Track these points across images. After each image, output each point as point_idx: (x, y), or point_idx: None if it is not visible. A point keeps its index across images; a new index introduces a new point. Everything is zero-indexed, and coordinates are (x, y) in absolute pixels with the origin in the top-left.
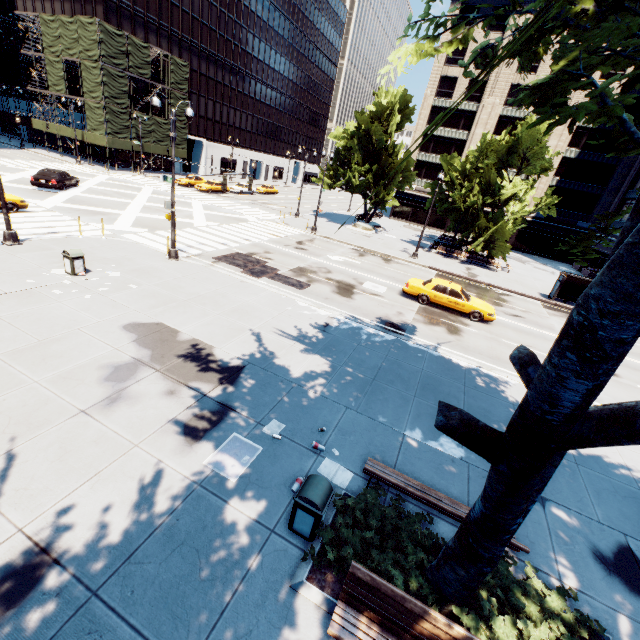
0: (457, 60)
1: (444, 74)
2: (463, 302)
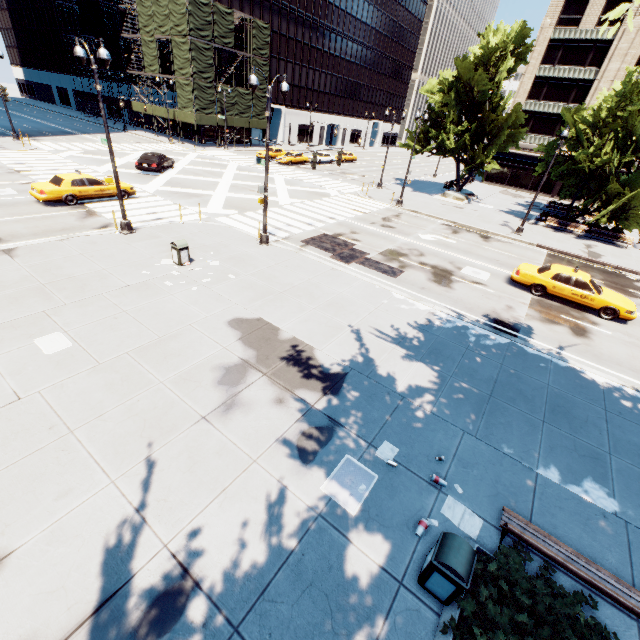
0: None
1: None
2: (592, 295)
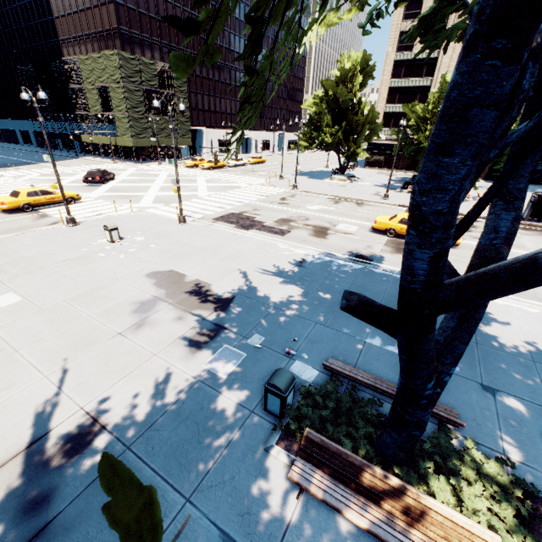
0: (414, 14)
1: (403, 30)
2: None
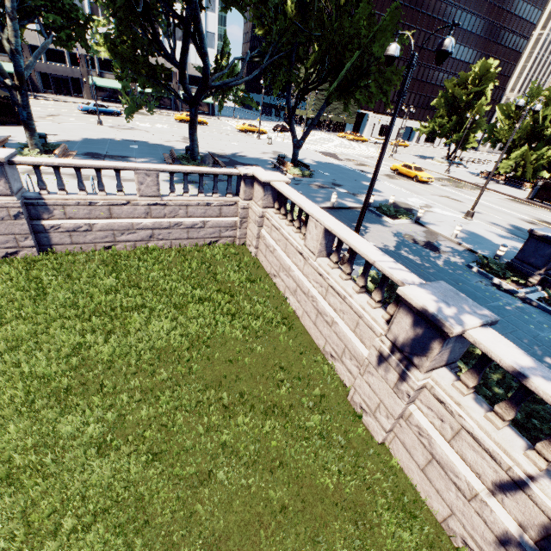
0: None
1: None
2: (412, 171)
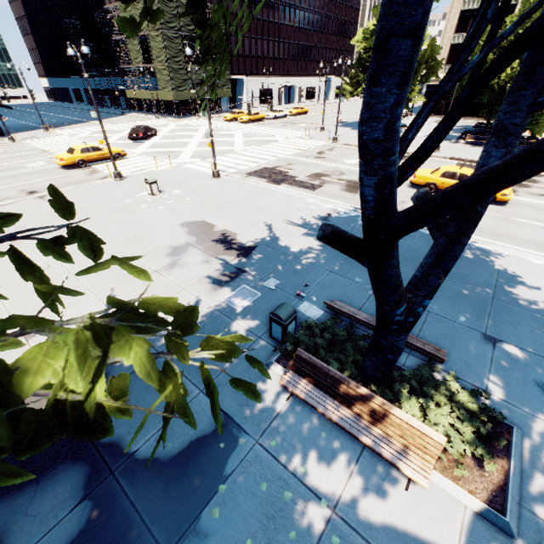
0: None
1: None
2: None
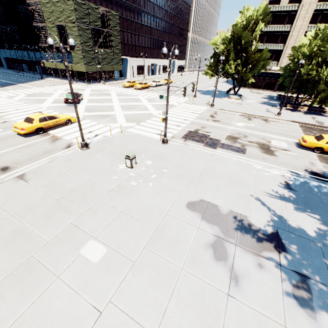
0: None
1: None
2: None
